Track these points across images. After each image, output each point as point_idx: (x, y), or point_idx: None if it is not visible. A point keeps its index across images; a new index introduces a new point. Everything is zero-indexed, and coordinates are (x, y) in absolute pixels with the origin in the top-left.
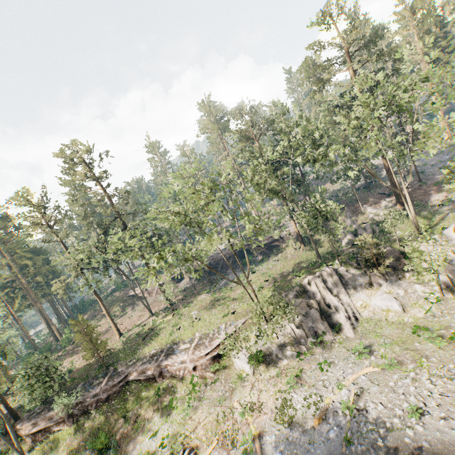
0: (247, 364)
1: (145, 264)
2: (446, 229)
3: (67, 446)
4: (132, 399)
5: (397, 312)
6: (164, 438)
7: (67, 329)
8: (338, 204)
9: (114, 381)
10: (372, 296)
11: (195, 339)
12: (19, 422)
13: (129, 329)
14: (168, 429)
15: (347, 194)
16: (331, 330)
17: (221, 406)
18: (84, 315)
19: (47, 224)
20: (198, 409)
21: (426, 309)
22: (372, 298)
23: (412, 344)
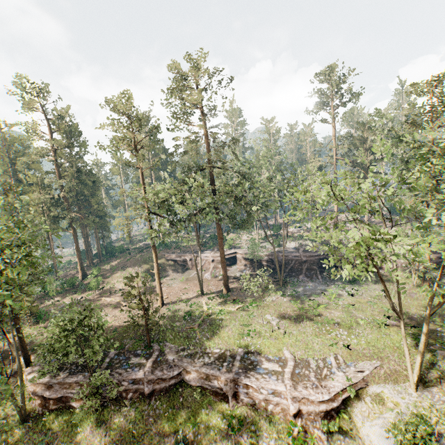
0: None
1: (218, 233)
2: None
3: (87, 444)
4: (186, 412)
5: None
6: None
7: (96, 270)
8: None
9: (165, 373)
10: None
11: (288, 362)
12: (30, 372)
13: (172, 300)
14: None
15: None
16: None
17: None
18: (112, 260)
19: (134, 145)
20: None
21: None
22: None
23: None
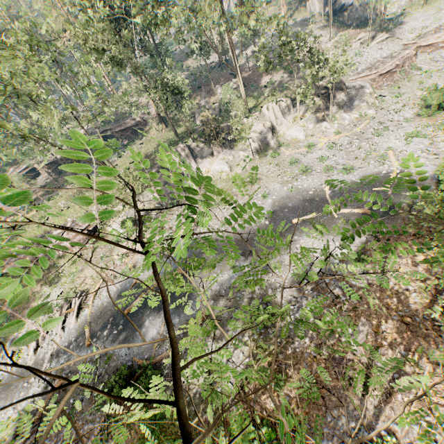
0: (121, 229)
1: None
2: (264, 107)
3: None
4: None
5: (227, 172)
6: (57, 295)
7: None
8: (183, 80)
9: None
10: (213, 163)
11: (68, 223)
12: None
13: None
14: (60, 290)
15: (201, 72)
16: (185, 192)
17: (103, 262)
18: None
19: None
20: (84, 270)
21: (244, 167)
22: (212, 165)
23: (231, 190)
